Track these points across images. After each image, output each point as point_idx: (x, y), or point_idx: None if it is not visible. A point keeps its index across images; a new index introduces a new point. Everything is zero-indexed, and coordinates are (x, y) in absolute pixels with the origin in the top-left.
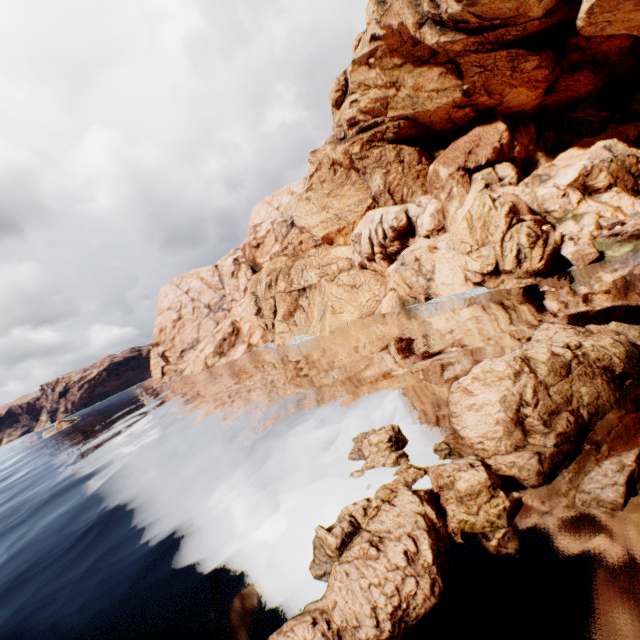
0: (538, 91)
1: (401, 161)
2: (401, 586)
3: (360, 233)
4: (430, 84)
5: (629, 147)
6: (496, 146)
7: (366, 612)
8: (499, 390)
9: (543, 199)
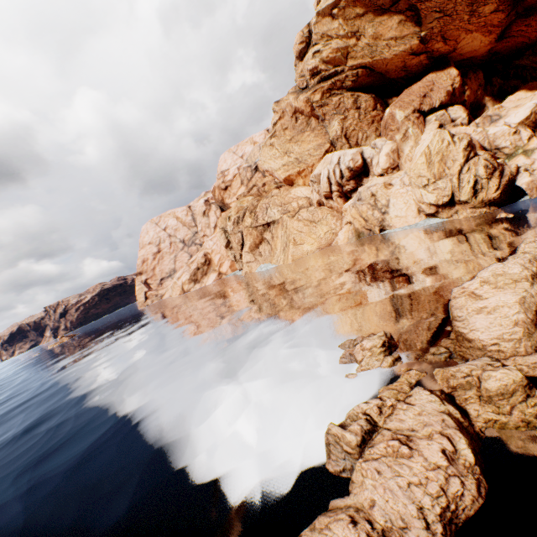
0: (492, 36)
1: (358, 107)
2: (445, 486)
3: (319, 174)
4: (389, 32)
5: None
6: (449, 90)
7: (412, 513)
8: (516, 292)
9: (494, 137)
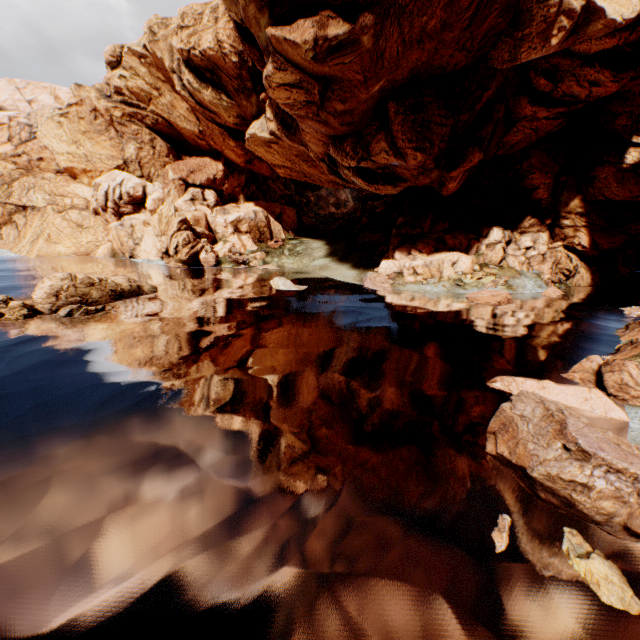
0: (241, 160)
1: (154, 147)
2: None
3: (101, 184)
4: (181, 110)
5: (273, 217)
6: (211, 178)
7: None
8: (54, 283)
9: (217, 224)
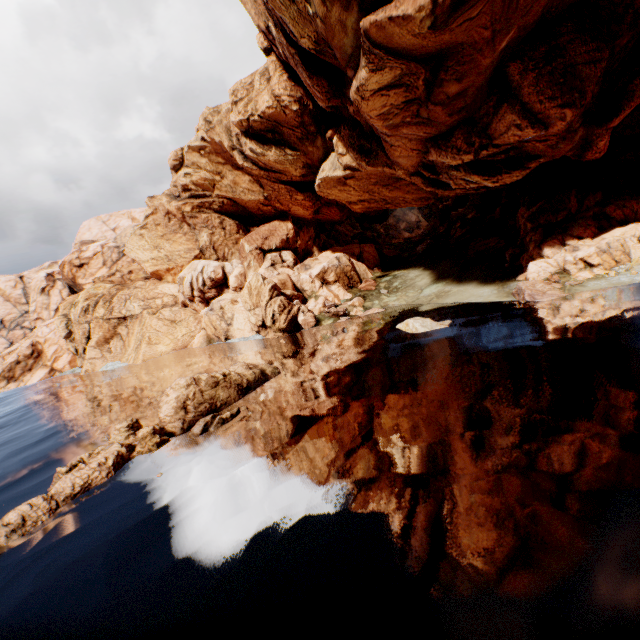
0: (309, 211)
1: (224, 228)
2: (92, 475)
3: (185, 277)
4: (244, 184)
5: (354, 259)
6: (284, 238)
7: (69, 485)
8: (178, 393)
9: (302, 281)
